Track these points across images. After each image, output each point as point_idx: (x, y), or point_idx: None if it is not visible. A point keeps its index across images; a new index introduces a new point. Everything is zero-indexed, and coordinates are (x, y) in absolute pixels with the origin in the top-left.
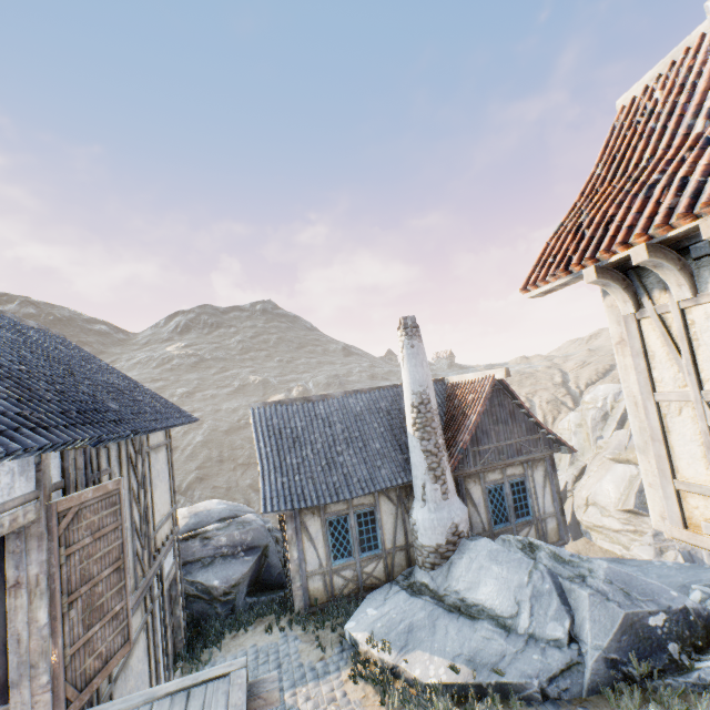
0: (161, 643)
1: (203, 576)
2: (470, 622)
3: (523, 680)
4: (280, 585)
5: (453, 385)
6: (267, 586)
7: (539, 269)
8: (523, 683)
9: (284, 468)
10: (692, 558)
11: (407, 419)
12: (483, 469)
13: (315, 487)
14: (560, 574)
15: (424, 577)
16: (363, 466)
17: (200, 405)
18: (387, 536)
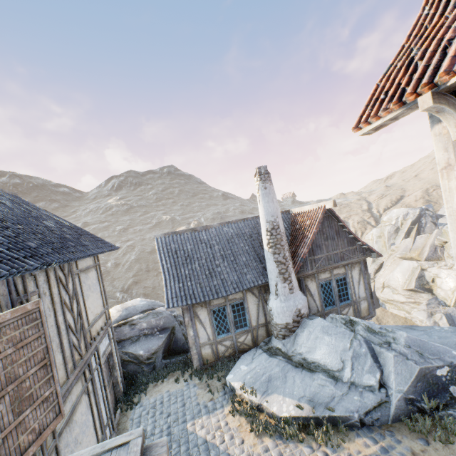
0: (102, 397)
1: (132, 348)
2: (310, 374)
3: (347, 414)
4: (184, 350)
5: (295, 214)
6: (176, 352)
7: (371, 107)
8: (347, 416)
9: (180, 278)
10: (452, 318)
11: (263, 240)
12: (317, 271)
13: (202, 289)
14: (372, 341)
15: (278, 344)
16: (234, 273)
17: (132, 236)
18: (253, 318)
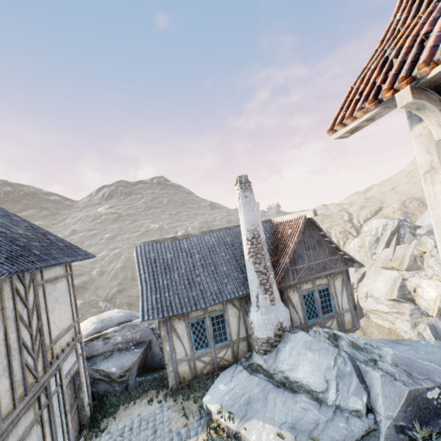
0: (61, 426)
1: (104, 365)
2: (292, 395)
3: None
4: (161, 366)
5: (277, 224)
6: (152, 368)
7: (345, 108)
8: None
9: (157, 288)
10: (435, 328)
11: (244, 249)
12: (299, 282)
13: (180, 300)
14: (357, 358)
15: (259, 360)
16: (214, 283)
17: (119, 244)
18: (233, 331)
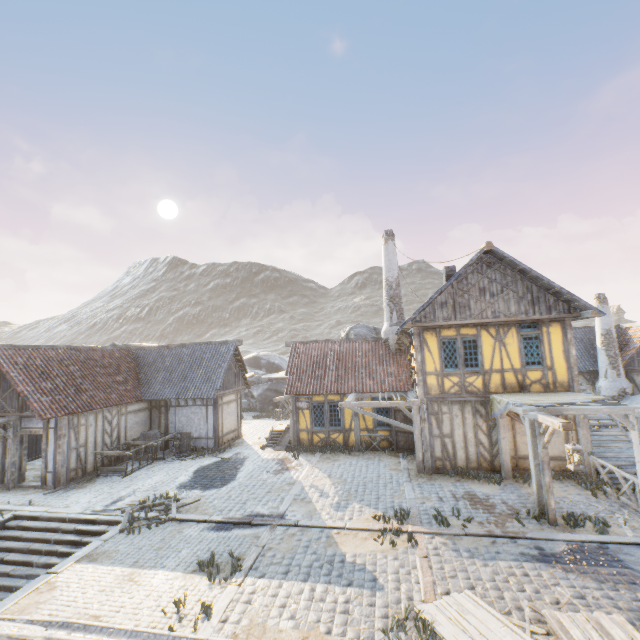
0: None
1: None
2: None
3: None
4: None
5: (625, 328)
6: None
7: None
8: None
9: None
10: None
11: (597, 341)
12: None
13: None
14: None
15: None
16: None
17: None
18: None
